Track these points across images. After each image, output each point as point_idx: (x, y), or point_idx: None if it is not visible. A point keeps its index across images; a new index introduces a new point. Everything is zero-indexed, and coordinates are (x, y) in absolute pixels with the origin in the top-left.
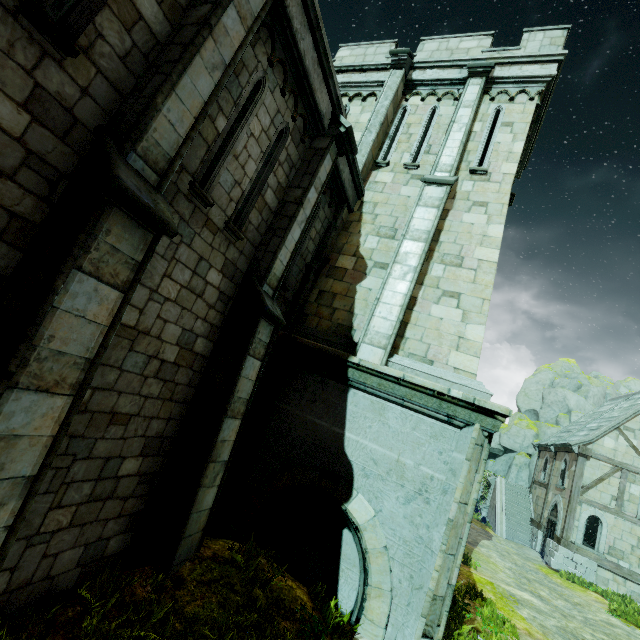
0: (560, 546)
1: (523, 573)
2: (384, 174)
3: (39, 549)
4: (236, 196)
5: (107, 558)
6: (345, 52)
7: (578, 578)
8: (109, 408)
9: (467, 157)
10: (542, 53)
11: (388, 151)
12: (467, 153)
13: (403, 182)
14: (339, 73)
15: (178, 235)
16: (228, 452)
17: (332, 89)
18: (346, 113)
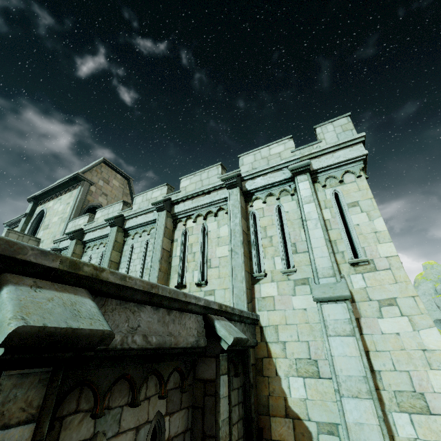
0: None
1: None
2: (266, 286)
3: None
4: None
5: None
6: (186, 182)
7: None
8: None
9: (336, 247)
10: (344, 140)
11: (257, 256)
12: (334, 243)
13: (290, 291)
14: (187, 200)
15: None
16: None
17: (194, 307)
18: (206, 231)
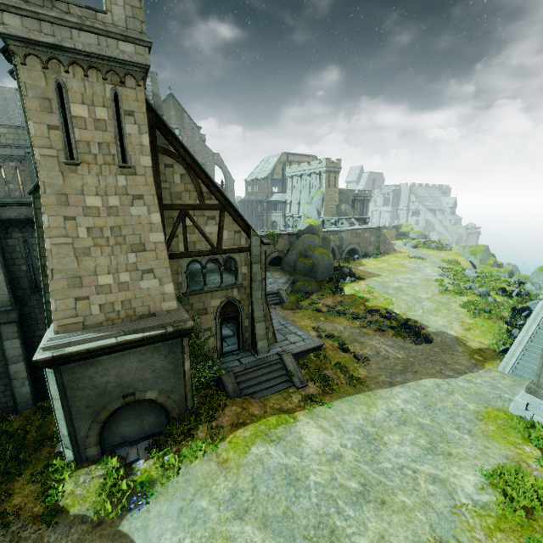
0: (523, 392)
1: (413, 416)
2: None
3: None
4: None
5: (12, 407)
6: None
7: (536, 429)
8: None
9: None
10: None
11: None
12: None
13: None
14: None
15: None
16: (25, 374)
17: None
18: None
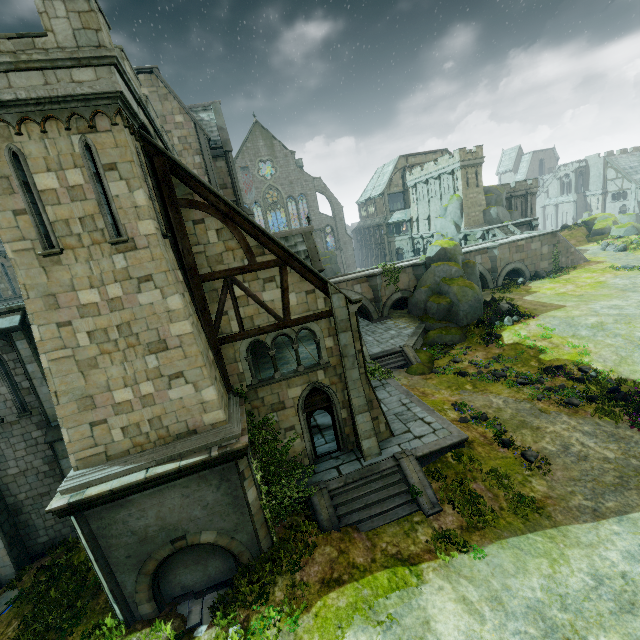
0: None
1: None
2: None
3: (52, 530)
4: (11, 404)
5: None
6: None
7: None
8: (37, 493)
9: None
10: None
11: None
12: None
13: None
14: None
15: (6, 438)
16: None
17: None
18: None
